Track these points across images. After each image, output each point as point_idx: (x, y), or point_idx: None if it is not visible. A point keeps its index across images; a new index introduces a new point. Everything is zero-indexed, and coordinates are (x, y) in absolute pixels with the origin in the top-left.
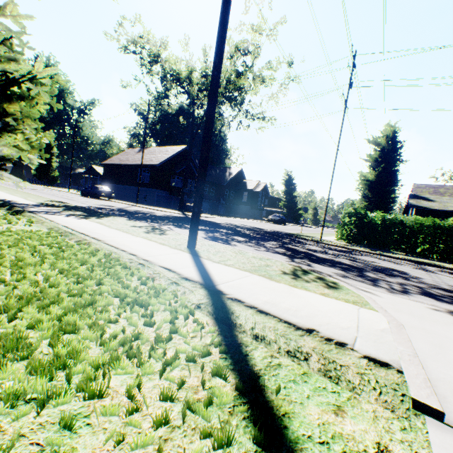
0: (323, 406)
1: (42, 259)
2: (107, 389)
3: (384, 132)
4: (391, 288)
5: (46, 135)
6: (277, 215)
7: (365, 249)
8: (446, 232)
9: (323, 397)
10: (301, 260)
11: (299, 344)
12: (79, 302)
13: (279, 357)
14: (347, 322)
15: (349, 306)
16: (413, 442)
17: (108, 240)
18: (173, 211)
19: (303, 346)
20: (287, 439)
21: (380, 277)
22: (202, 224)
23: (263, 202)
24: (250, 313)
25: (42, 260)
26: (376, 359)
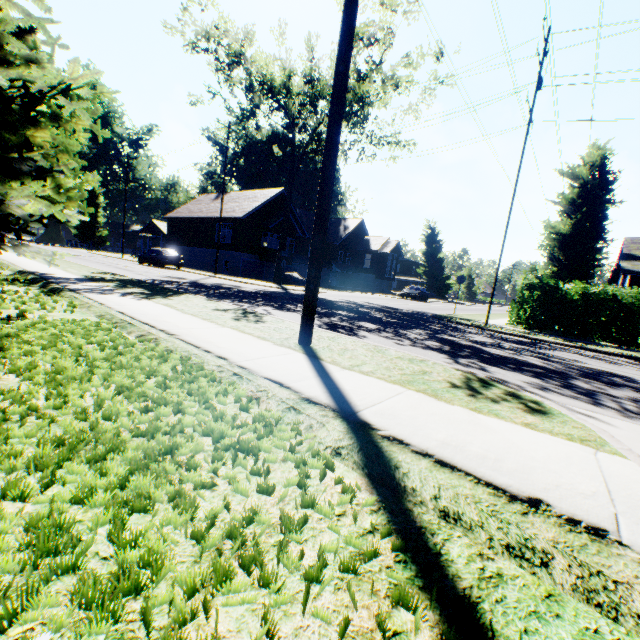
0: None
1: (90, 369)
2: None
3: (588, 157)
4: (624, 409)
5: (88, 177)
6: (416, 287)
7: (556, 339)
8: None
9: None
10: (468, 361)
11: (526, 533)
12: (151, 450)
13: (495, 557)
14: (587, 482)
15: (577, 448)
16: None
17: (183, 333)
18: (266, 285)
19: (534, 537)
20: None
21: (598, 389)
22: None
23: (394, 268)
24: (426, 466)
25: (90, 370)
26: None
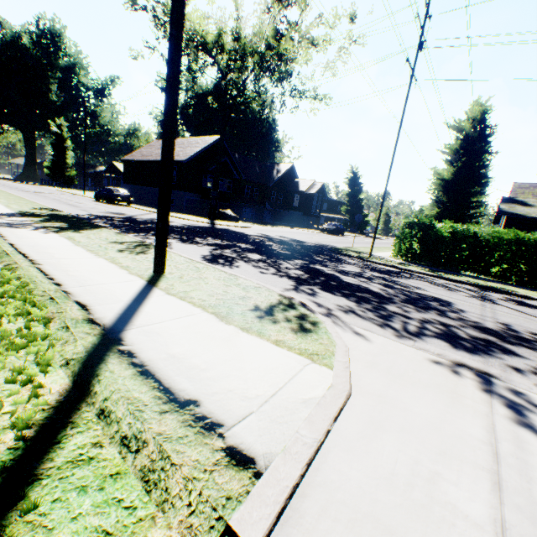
0: (81, 535)
1: None
2: None
3: (470, 112)
4: (403, 328)
5: None
6: (333, 224)
7: (422, 269)
8: (530, 249)
9: (100, 517)
10: (309, 288)
11: (144, 427)
12: None
13: (107, 445)
14: (264, 387)
15: (297, 360)
16: None
17: (49, 263)
18: (198, 220)
19: (146, 431)
20: None
21: (403, 312)
22: (221, 237)
23: (319, 206)
24: (125, 375)
25: None
26: (240, 453)
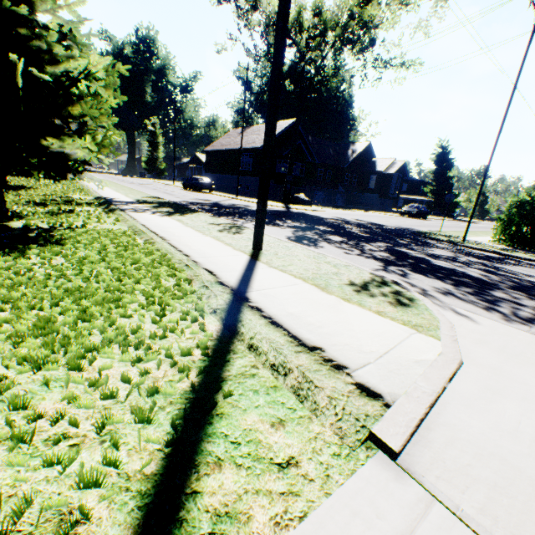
0: (264, 417)
1: (103, 257)
2: (89, 366)
3: None
4: (514, 314)
5: (115, 132)
6: (415, 206)
7: (534, 256)
8: None
9: (273, 410)
10: (398, 269)
11: (287, 359)
12: (108, 297)
13: (261, 368)
14: (376, 346)
15: (401, 329)
16: (335, 467)
17: (174, 239)
18: (274, 204)
19: (289, 362)
20: (203, 431)
21: (511, 298)
22: (299, 220)
23: (398, 187)
24: (260, 323)
25: (103, 258)
26: (368, 389)
